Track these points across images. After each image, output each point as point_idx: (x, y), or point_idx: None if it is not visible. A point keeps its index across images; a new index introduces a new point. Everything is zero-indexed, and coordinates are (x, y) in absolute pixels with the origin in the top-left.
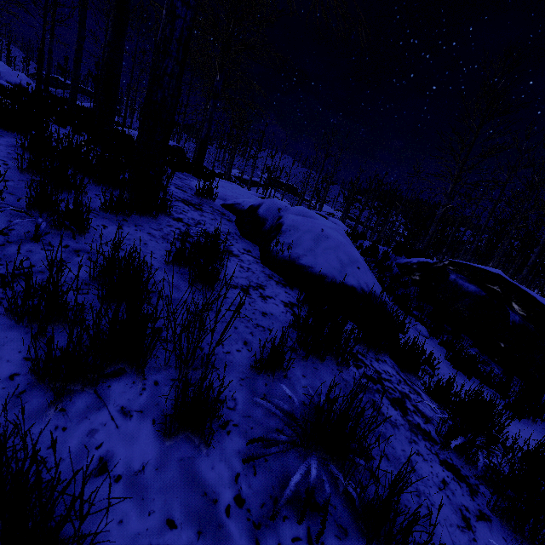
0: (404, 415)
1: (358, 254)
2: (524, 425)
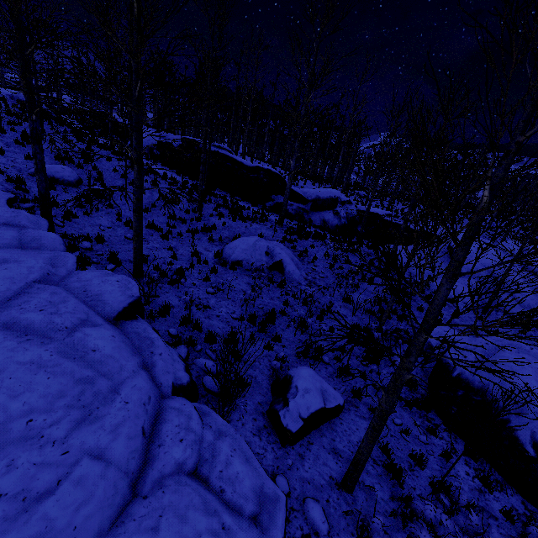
0: None
1: None
2: None
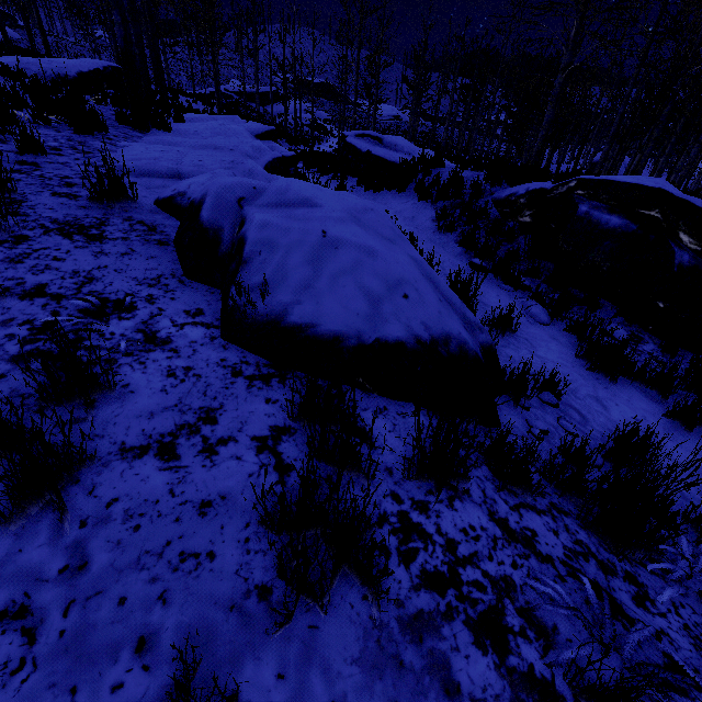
0: (502, 660)
1: (405, 257)
2: (695, 438)
